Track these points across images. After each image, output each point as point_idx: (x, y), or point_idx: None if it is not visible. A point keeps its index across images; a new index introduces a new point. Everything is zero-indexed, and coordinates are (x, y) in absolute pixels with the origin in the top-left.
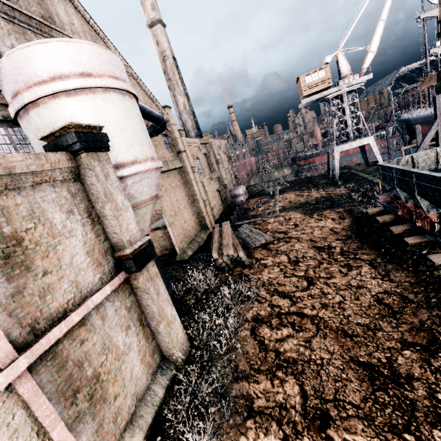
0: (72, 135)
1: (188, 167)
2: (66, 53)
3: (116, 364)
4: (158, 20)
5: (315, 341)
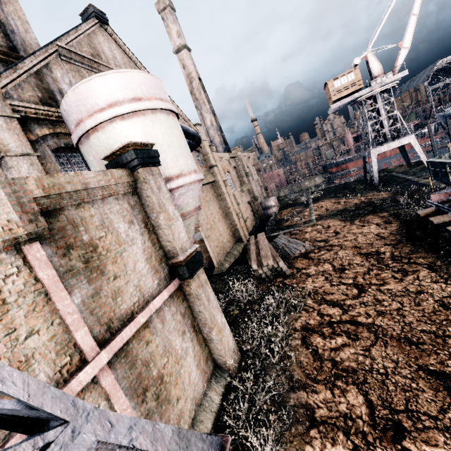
0: (131, 152)
1: (220, 181)
2: (120, 82)
3: (176, 368)
4: (184, 45)
5: (375, 350)
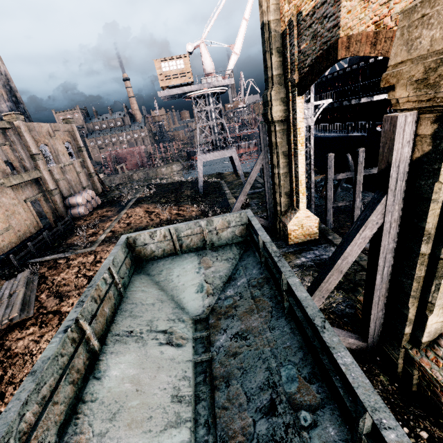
0: None
1: None
2: None
3: None
4: None
5: None
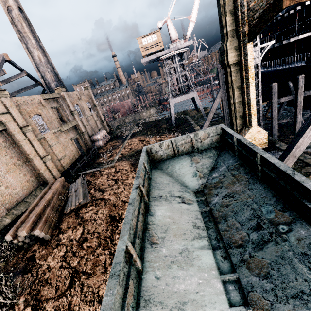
0: None
1: (13, 129)
2: None
3: None
4: None
5: None
